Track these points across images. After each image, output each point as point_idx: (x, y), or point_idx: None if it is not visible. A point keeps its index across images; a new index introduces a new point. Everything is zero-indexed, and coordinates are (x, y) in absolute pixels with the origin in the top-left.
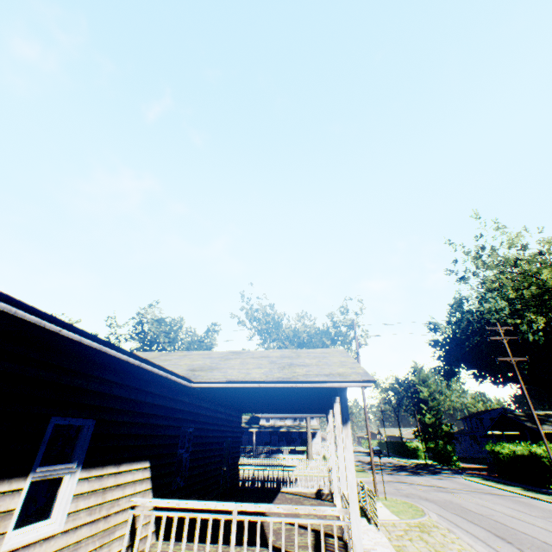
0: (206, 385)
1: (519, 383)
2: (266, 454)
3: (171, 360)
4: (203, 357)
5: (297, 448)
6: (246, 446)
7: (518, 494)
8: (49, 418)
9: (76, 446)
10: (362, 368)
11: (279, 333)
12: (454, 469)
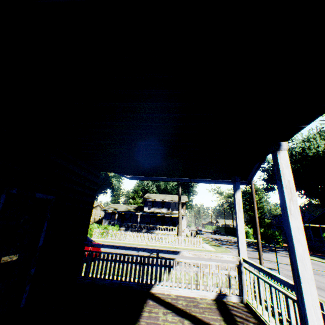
0: None
1: None
2: (146, 229)
3: None
4: None
5: (168, 227)
6: (132, 224)
7: None
8: None
9: None
10: None
11: None
12: (281, 248)
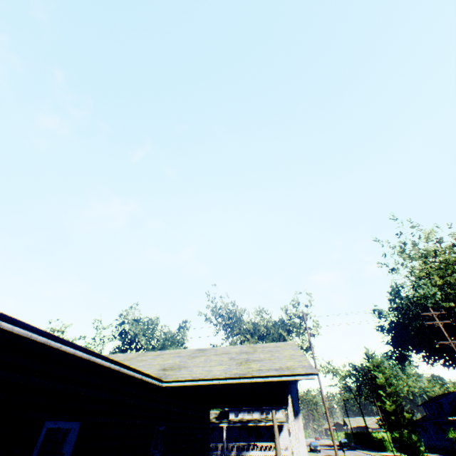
0: (174, 383)
1: None
2: (236, 451)
3: (146, 361)
4: (174, 356)
5: (265, 444)
6: (217, 443)
7: None
8: (43, 422)
9: (61, 449)
10: (308, 361)
11: (240, 327)
12: None
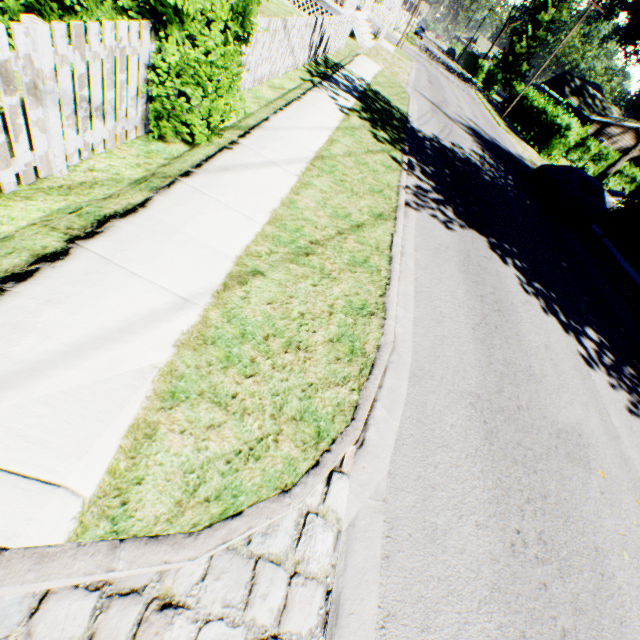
0: None
1: (569, 33)
2: None
3: None
4: None
5: None
6: None
7: (484, 107)
8: None
9: None
10: None
11: None
12: (483, 93)
